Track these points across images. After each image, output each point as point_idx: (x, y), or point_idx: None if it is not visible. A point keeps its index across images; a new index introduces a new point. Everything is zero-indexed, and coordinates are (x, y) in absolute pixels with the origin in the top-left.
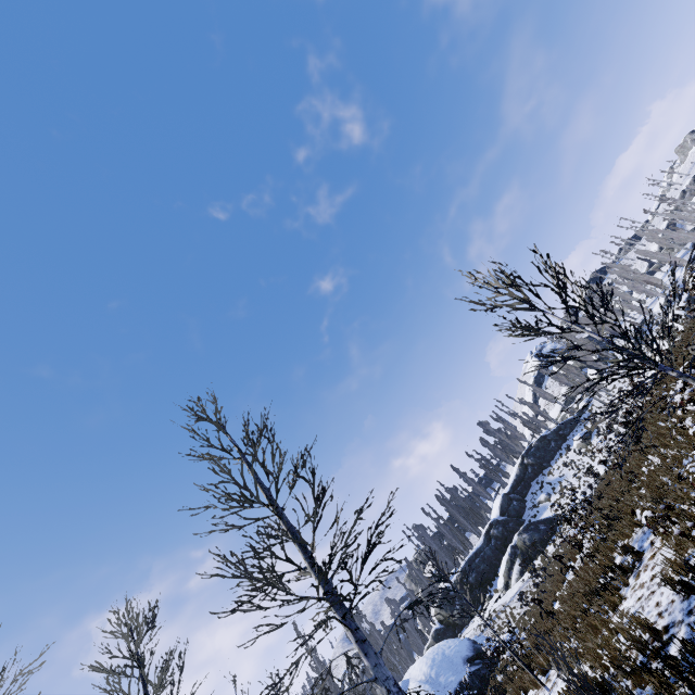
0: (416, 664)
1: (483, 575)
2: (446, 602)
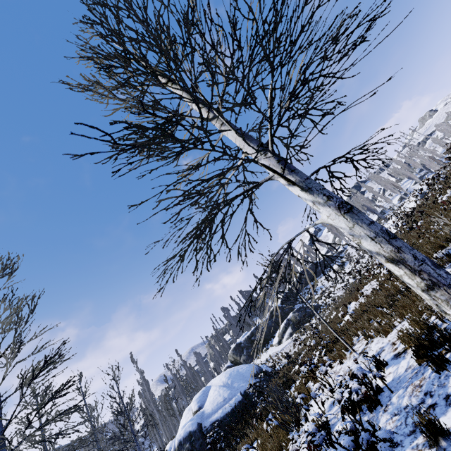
0: (217, 377)
1: (264, 336)
2: (238, 350)
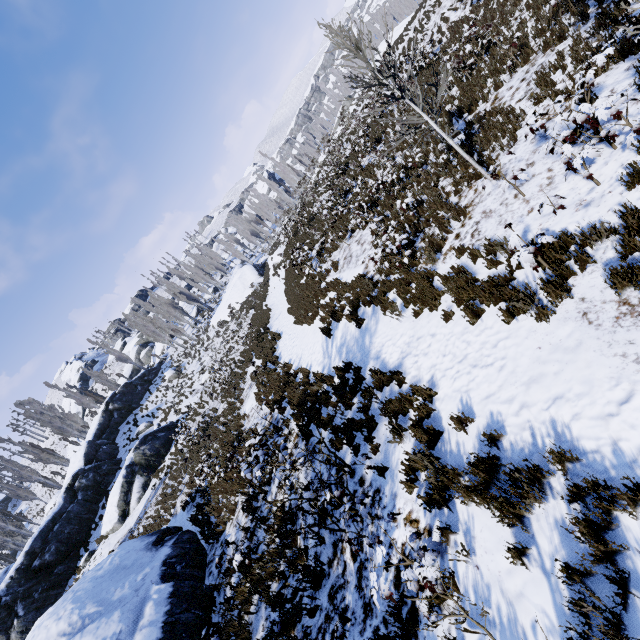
0: None
1: (71, 539)
2: None
